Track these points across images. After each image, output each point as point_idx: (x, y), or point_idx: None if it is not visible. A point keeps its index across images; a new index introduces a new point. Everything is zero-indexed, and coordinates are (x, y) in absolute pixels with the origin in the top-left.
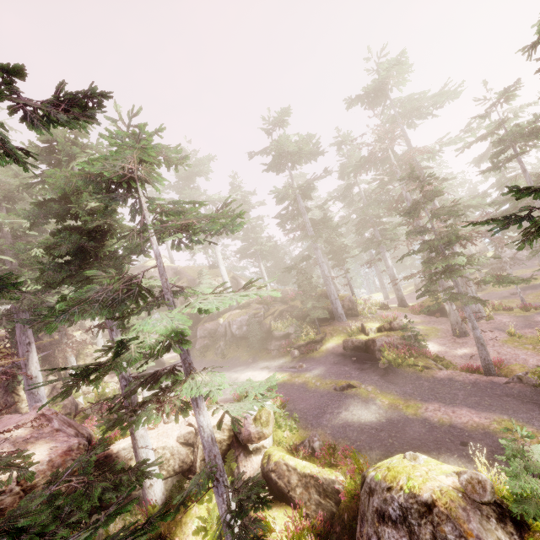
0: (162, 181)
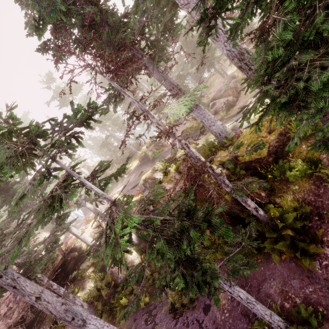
0: None
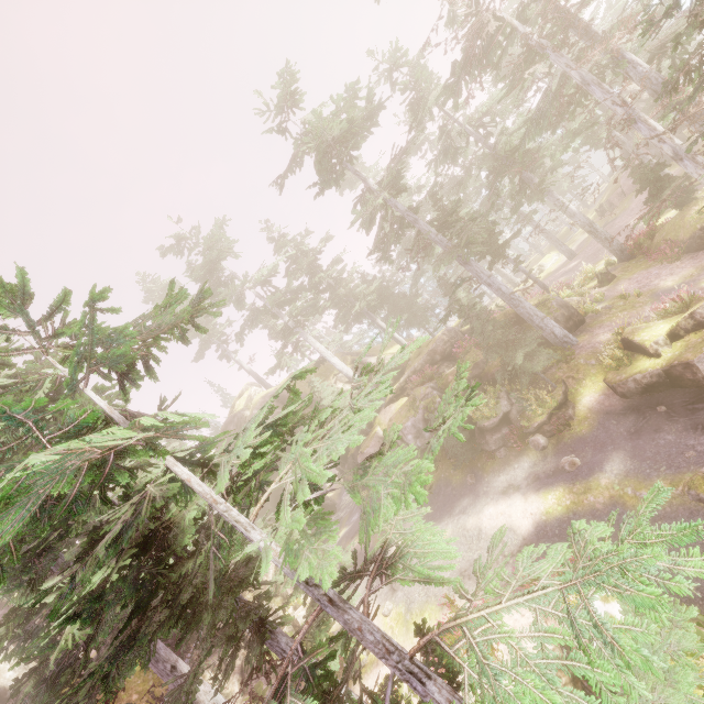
0: (196, 422)
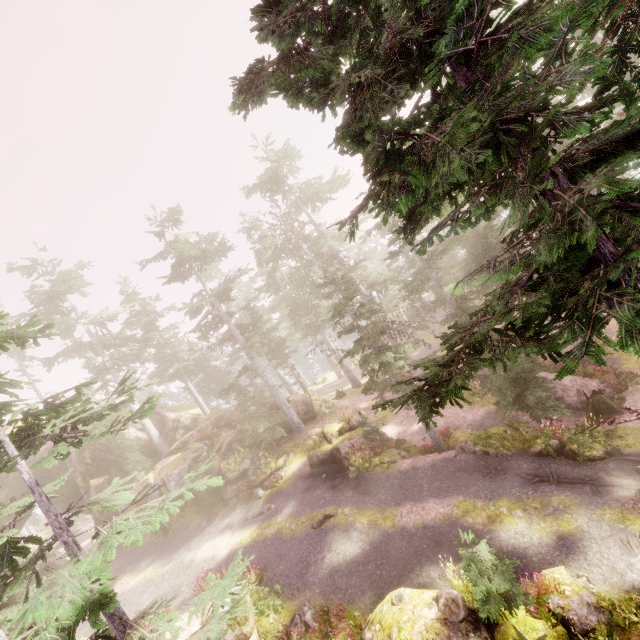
0: (18, 384)
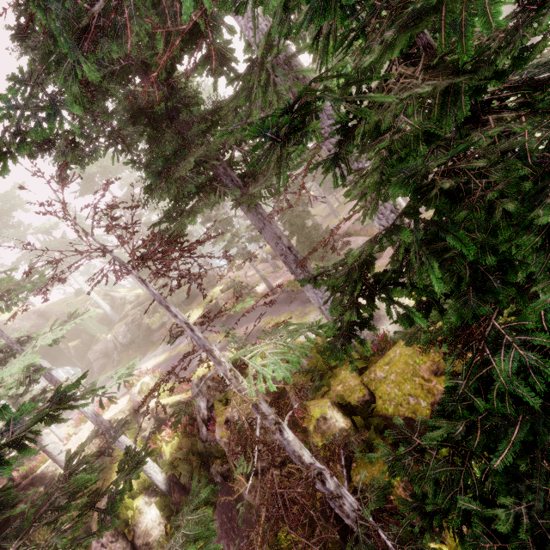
0: None
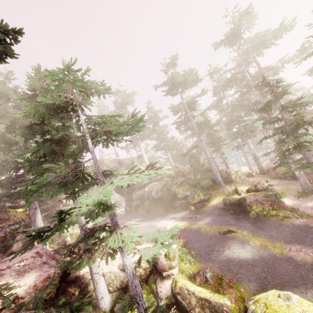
0: (91, 103)
